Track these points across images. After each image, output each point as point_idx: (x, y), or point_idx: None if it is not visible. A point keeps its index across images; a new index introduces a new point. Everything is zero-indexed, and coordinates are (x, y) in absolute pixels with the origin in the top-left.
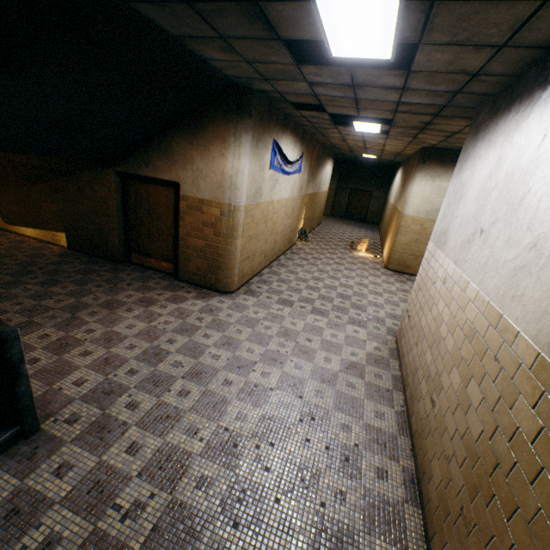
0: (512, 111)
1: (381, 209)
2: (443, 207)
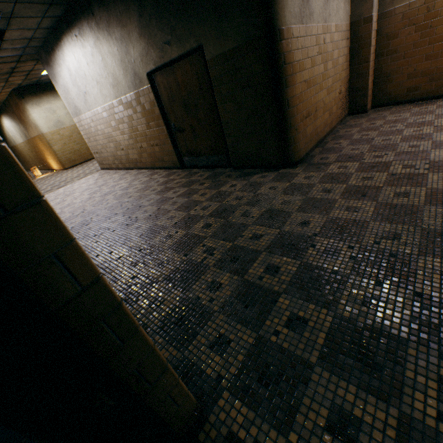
0: (57, 51)
1: None
2: (65, 101)
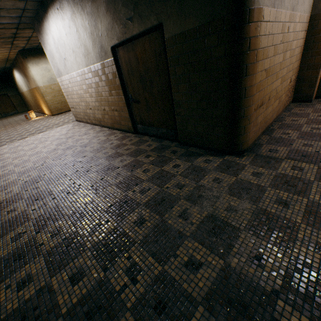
0: (45, 21)
1: (23, 101)
2: (51, 64)
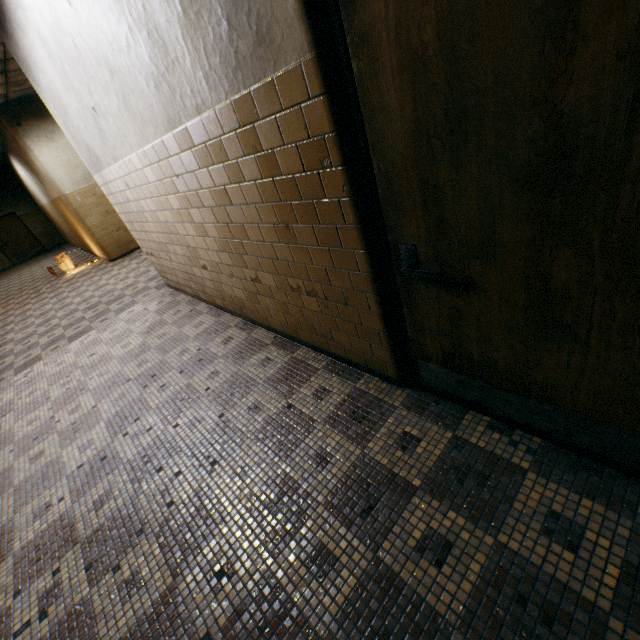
0: None
1: (51, 224)
2: (67, 133)
